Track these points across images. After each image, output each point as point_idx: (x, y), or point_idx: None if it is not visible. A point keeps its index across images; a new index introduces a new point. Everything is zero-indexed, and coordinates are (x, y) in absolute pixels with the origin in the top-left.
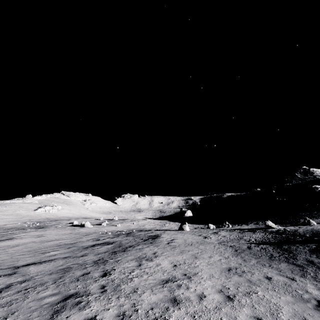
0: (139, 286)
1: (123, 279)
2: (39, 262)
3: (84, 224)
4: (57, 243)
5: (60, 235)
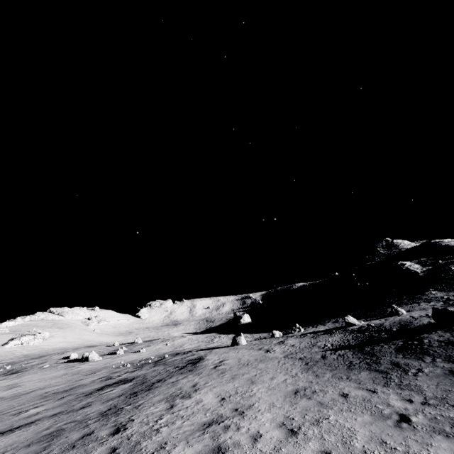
0: (169, 438)
1: (145, 433)
2: (10, 430)
3: (87, 357)
4: (42, 393)
5: (48, 379)
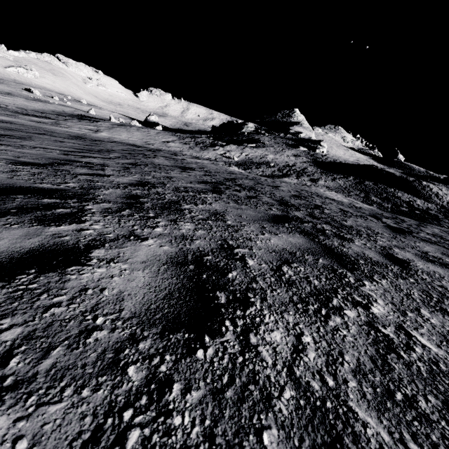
0: None
1: None
2: None
3: (33, 91)
4: None
5: None
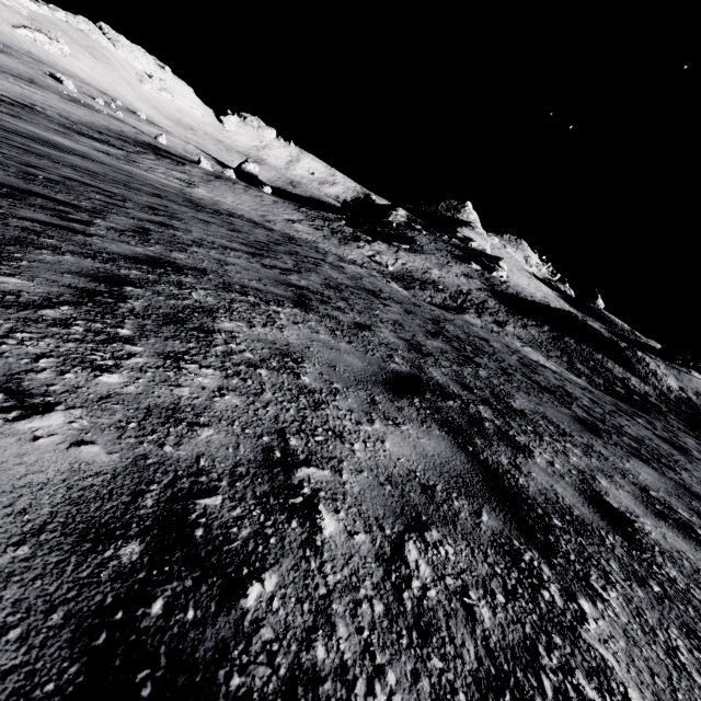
0: None
1: None
2: None
3: (64, 82)
4: None
5: (8, 63)
